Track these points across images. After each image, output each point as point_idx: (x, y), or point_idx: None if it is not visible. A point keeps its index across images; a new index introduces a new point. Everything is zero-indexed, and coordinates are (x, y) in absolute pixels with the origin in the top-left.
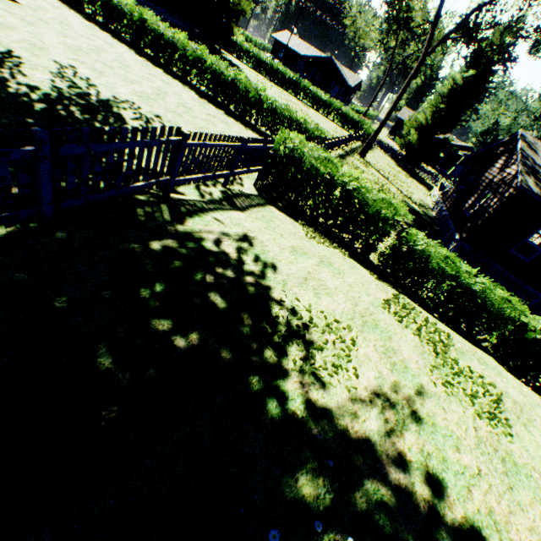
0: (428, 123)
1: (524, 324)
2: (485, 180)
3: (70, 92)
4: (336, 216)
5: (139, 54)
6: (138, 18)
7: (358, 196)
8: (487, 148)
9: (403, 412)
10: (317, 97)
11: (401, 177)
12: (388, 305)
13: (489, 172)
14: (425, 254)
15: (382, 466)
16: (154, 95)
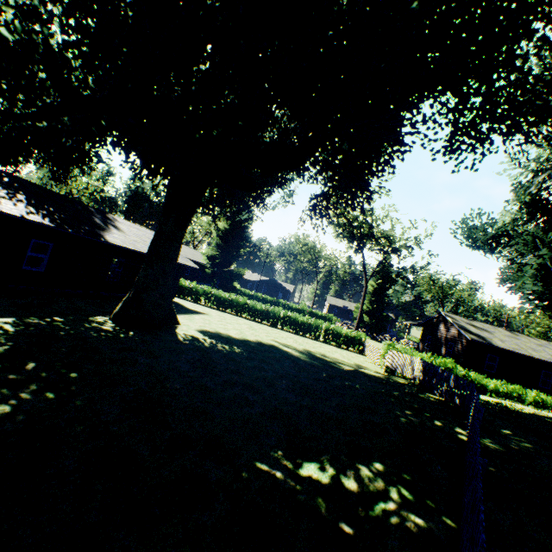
0: (370, 308)
1: (529, 396)
2: (441, 337)
3: (302, 353)
4: (432, 375)
5: (247, 319)
6: (242, 302)
7: (436, 363)
8: (427, 320)
9: (541, 413)
10: (293, 307)
11: (378, 344)
12: (497, 398)
13: (439, 332)
14: (476, 380)
15: (551, 417)
16: (297, 342)
